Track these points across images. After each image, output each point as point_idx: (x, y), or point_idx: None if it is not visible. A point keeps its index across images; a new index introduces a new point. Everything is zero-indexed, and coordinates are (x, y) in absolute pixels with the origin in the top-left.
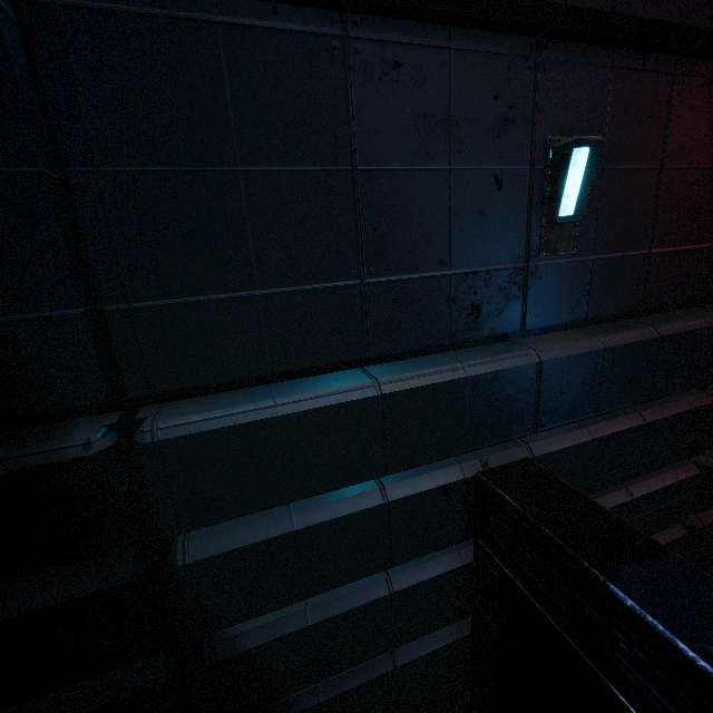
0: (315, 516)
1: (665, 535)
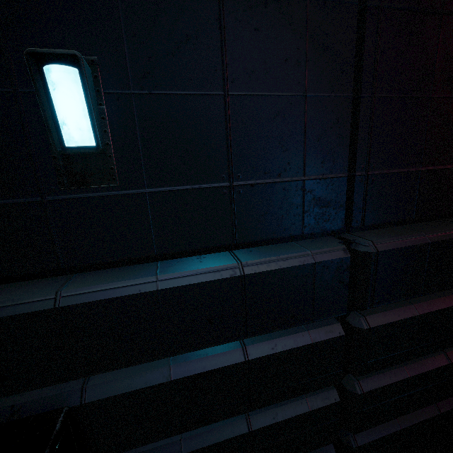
0: None
1: None
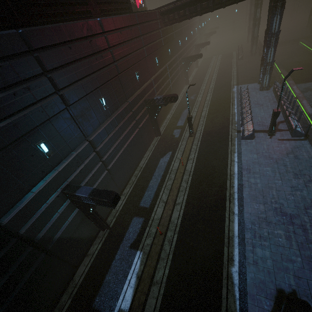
0: (39, 214)
1: (104, 173)
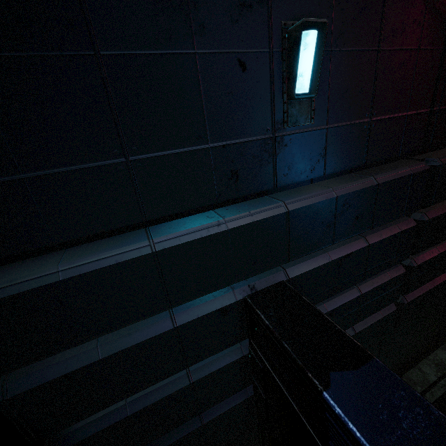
0: (117, 345)
1: (383, 311)
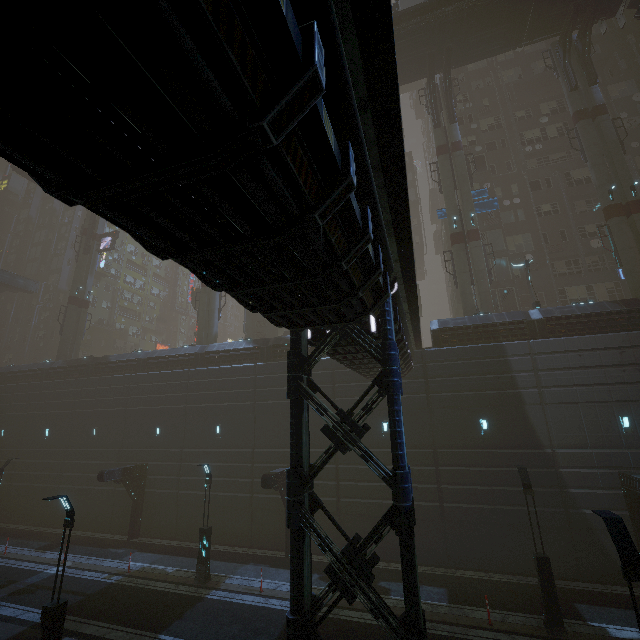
0: (583, 470)
1: None
